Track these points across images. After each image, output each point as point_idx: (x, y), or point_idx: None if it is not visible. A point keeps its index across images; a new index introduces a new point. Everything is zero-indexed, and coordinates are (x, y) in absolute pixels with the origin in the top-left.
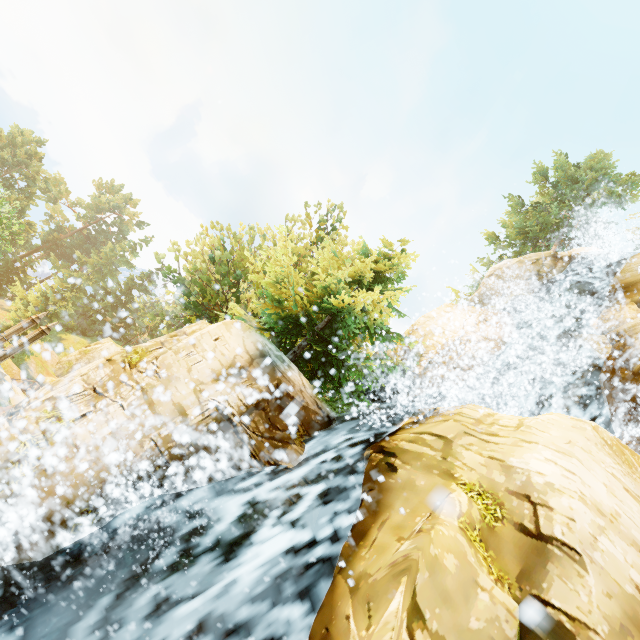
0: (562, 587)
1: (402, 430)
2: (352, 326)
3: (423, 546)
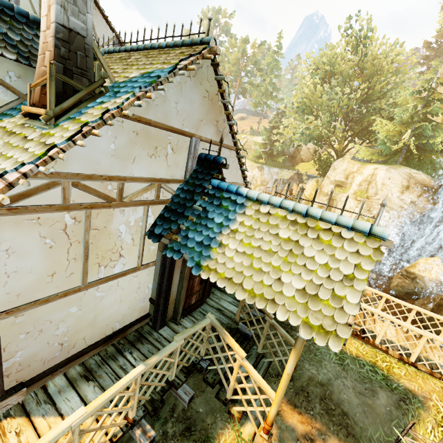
0: None
1: None
2: (439, 145)
3: None
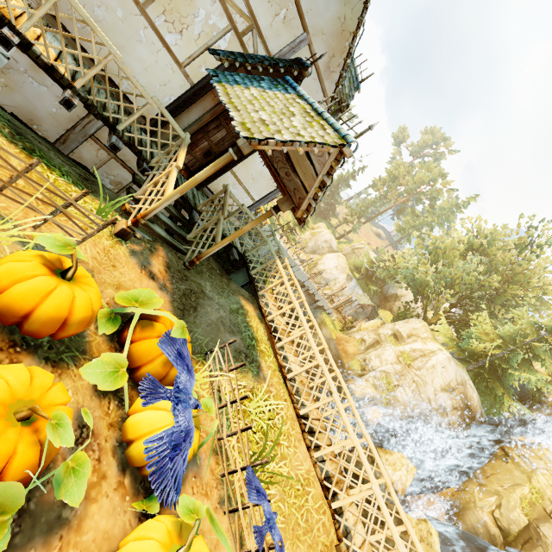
0: (546, 528)
1: (517, 446)
2: (514, 383)
3: (506, 493)
